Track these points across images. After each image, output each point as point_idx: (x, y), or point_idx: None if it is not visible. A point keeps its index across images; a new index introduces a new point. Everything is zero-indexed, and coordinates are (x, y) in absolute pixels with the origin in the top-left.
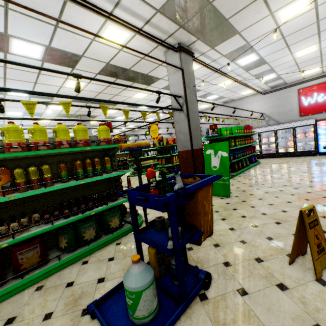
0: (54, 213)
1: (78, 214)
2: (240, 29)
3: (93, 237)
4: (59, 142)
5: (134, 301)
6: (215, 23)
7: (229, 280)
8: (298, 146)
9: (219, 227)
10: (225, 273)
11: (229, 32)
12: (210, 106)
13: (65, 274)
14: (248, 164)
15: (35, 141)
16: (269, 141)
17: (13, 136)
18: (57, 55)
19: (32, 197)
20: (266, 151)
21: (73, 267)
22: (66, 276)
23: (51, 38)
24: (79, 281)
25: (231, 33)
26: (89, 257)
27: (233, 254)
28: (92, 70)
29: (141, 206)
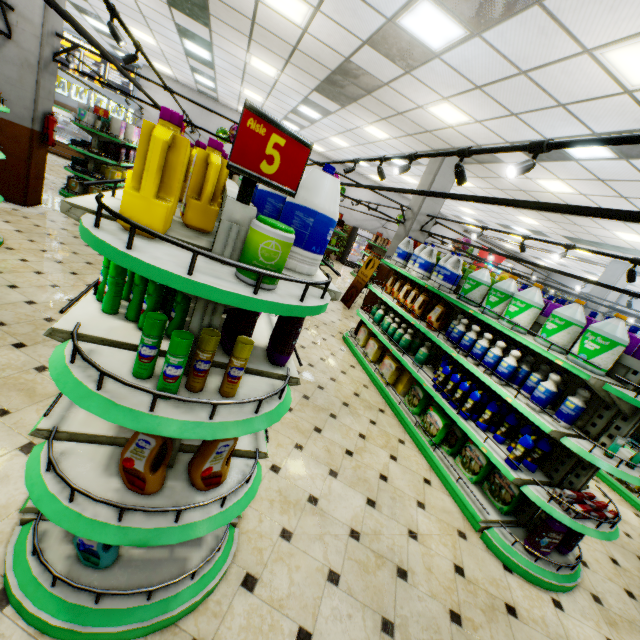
0: None
1: None
2: None
3: None
4: None
5: None
6: None
7: None
8: None
9: None
10: None
11: None
12: None
13: None
14: None
15: None
16: None
17: None
18: None
19: None
20: None
21: None
22: None
23: None
24: None
25: None
26: None
27: None
28: None
29: None
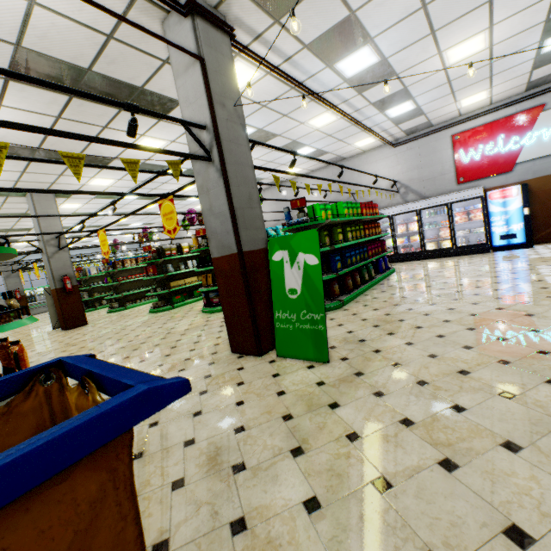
0: None
1: None
2: None
3: None
4: None
5: None
6: None
7: None
8: (458, 238)
9: (275, 498)
10: None
11: None
12: (303, 170)
13: None
14: (373, 275)
15: None
16: (409, 231)
17: None
18: None
19: None
20: (404, 248)
21: None
22: None
23: None
24: None
25: None
26: None
27: None
28: None
29: None
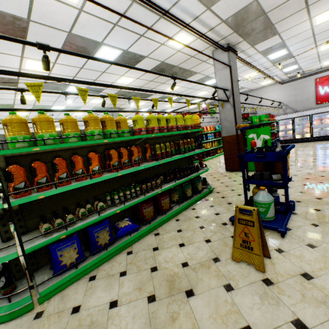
0: (171, 176)
1: (183, 178)
2: (281, 31)
3: (191, 194)
4: (172, 127)
5: (267, 208)
6: (262, 28)
7: (305, 207)
8: (314, 132)
9: None
10: (300, 205)
11: (271, 33)
12: None
13: (187, 214)
14: None
15: (162, 126)
16: (286, 128)
17: (155, 122)
18: (127, 57)
19: (152, 167)
20: (283, 137)
21: (187, 211)
22: (189, 214)
23: (132, 44)
24: (202, 216)
25: (272, 34)
26: (193, 207)
27: (299, 198)
28: (146, 68)
29: (257, 161)
